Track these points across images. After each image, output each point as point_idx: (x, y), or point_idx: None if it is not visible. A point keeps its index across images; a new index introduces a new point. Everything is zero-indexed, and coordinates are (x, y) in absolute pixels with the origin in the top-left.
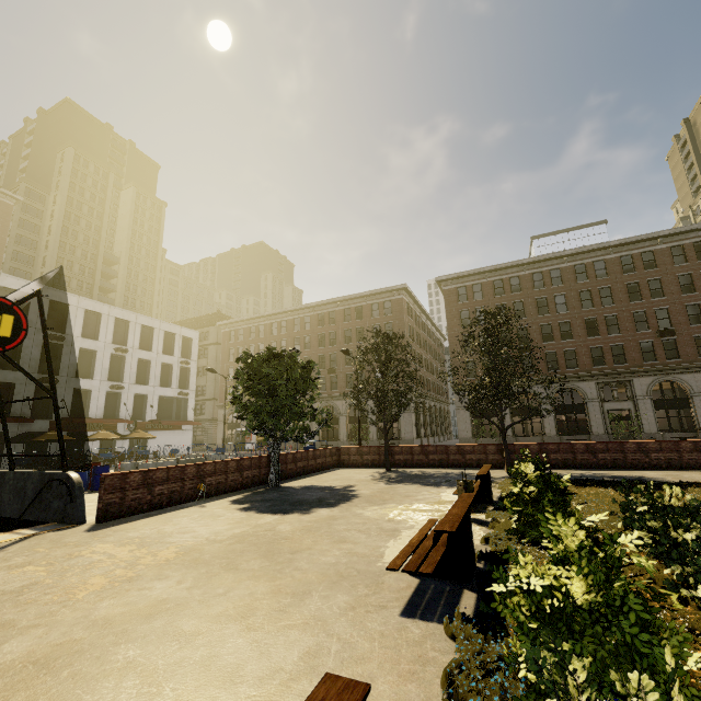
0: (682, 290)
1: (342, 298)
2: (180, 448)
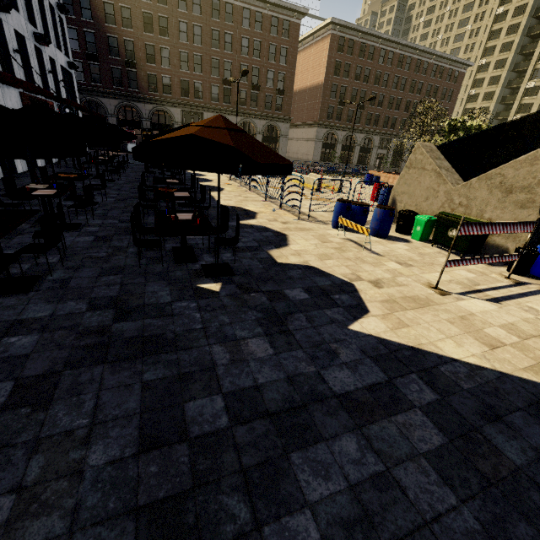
0: (411, 89)
1: None
2: None
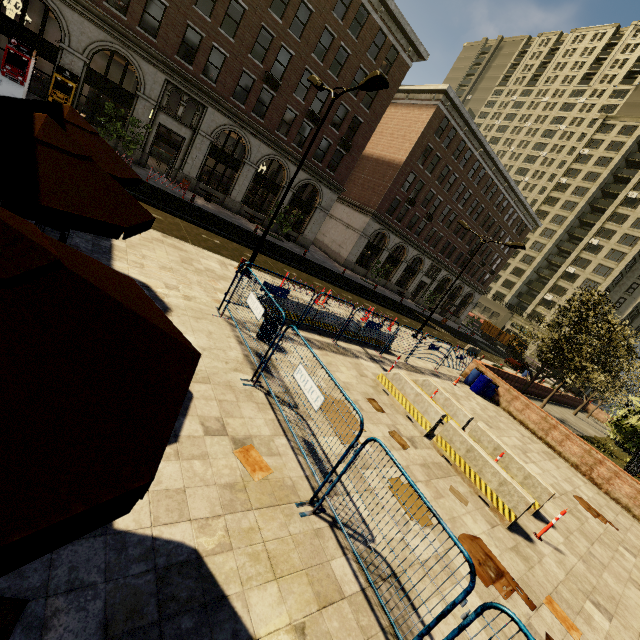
0: None
1: None
2: None
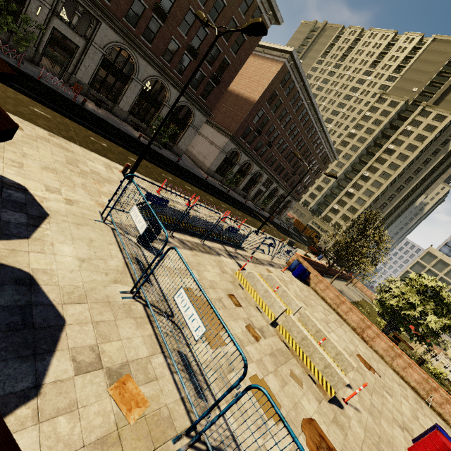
0: None
1: None
2: None
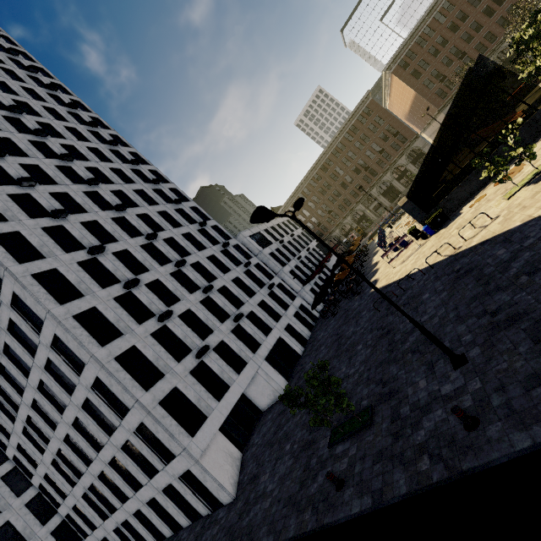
0: None
1: (338, 131)
2: None
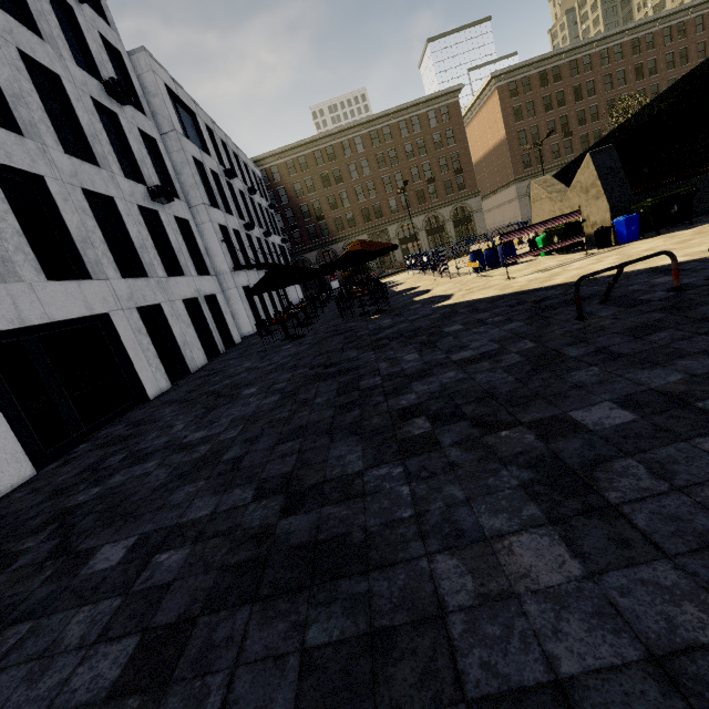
0: None
1: (397, 108)
2: (295, 298)
